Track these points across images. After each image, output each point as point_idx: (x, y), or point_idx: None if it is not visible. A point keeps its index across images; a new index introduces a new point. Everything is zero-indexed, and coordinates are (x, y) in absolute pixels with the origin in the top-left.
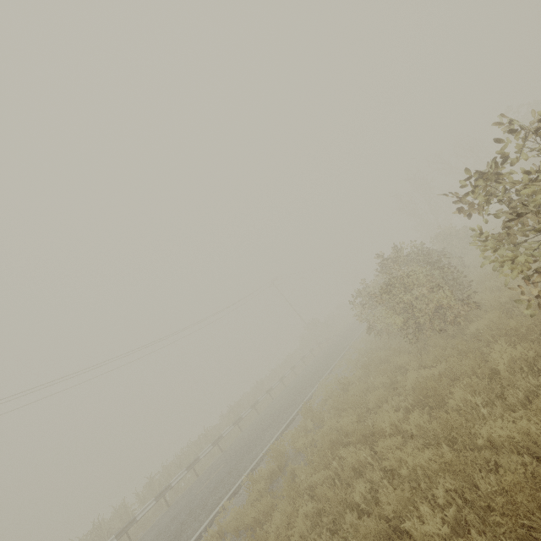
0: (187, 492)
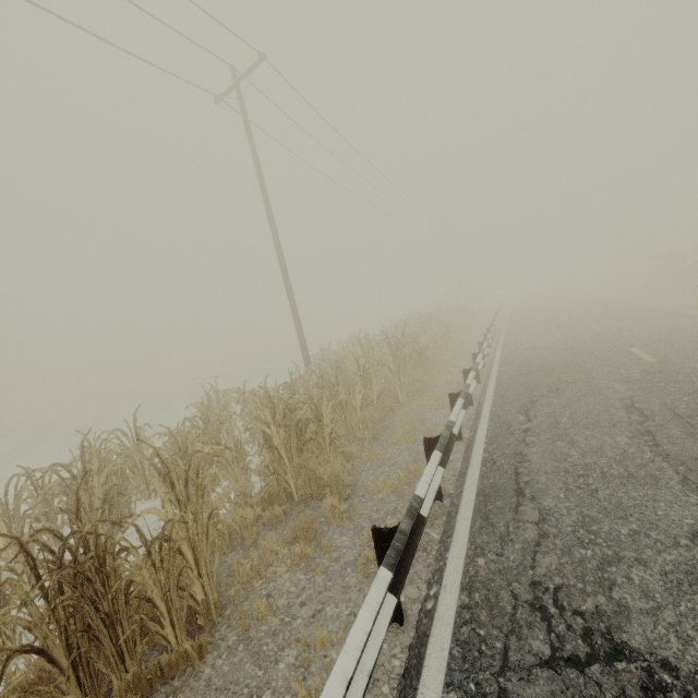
0: (527, 322)
